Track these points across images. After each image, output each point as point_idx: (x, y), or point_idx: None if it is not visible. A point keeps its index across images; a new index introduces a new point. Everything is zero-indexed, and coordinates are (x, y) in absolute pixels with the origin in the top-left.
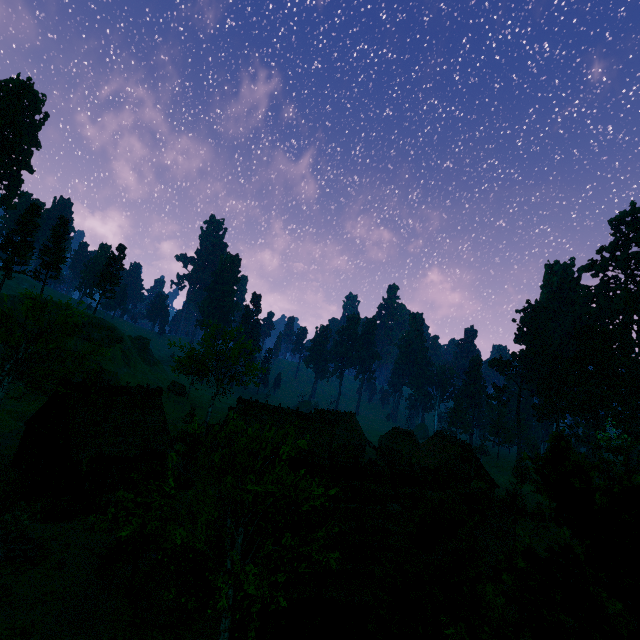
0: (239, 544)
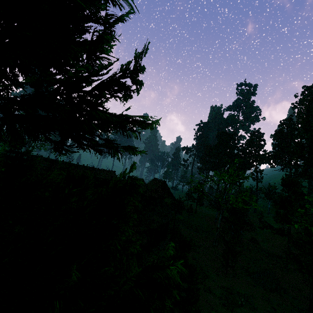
0: None
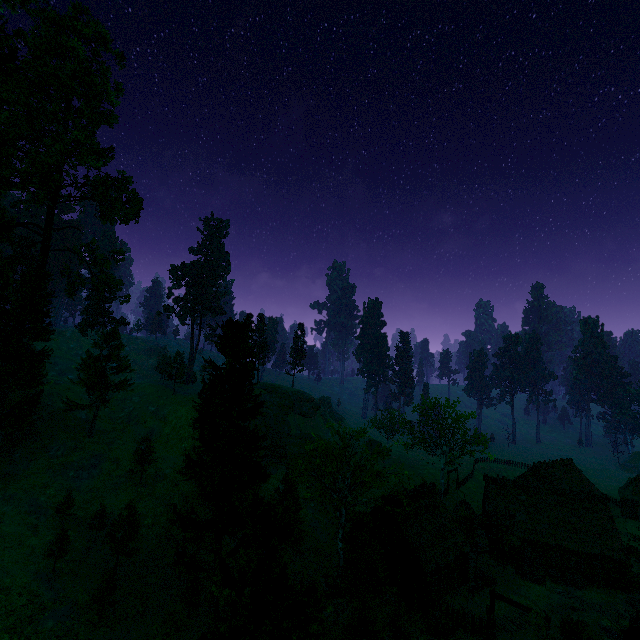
0: None
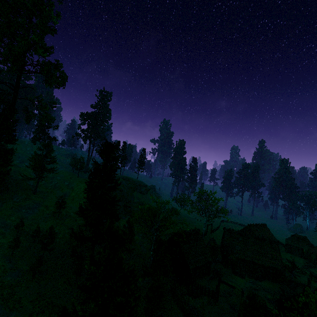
0: None
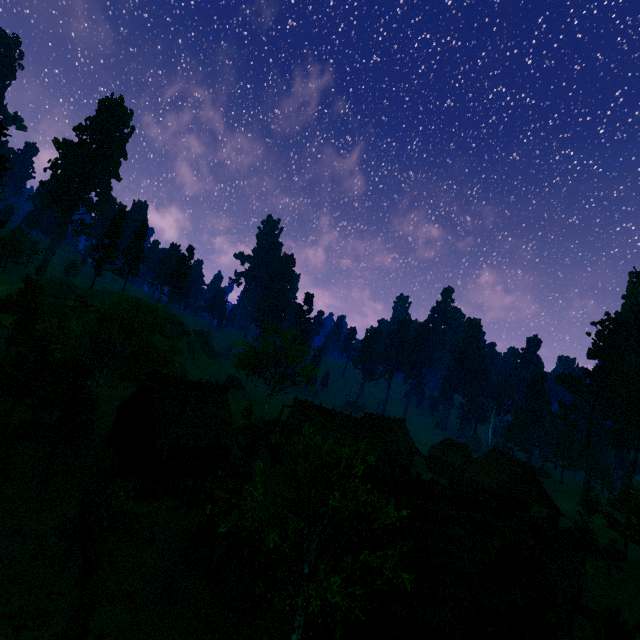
0: (313, 550)
